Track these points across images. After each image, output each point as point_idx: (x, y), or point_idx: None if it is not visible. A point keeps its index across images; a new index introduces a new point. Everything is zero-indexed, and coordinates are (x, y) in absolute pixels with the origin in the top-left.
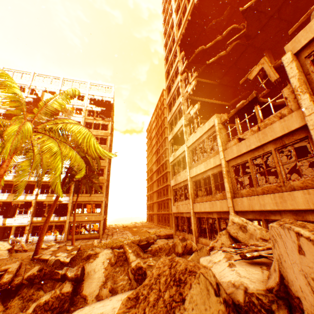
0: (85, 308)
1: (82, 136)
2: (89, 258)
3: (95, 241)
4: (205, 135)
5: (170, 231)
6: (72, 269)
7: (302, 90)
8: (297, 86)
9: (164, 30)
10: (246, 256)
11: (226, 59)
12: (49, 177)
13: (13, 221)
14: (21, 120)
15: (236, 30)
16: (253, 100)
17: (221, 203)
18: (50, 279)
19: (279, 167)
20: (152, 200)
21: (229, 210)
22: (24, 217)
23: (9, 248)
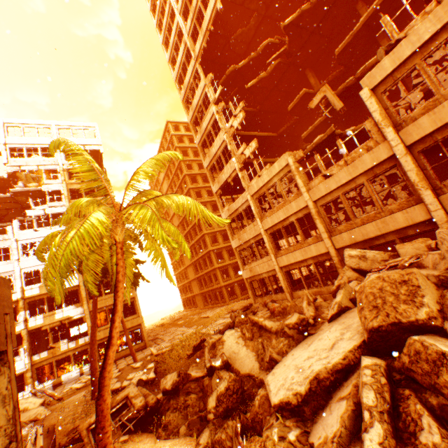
0: (274, 371)
1: (194, 207)
2: (214, 346)
3: (153, 349)
4: (276, 178)
5: (243, 302)
6: (216, 358)
7: (385, 123)
8: (380, 120)
9: (163, 37)
10: (405, 266)
11: (267, 81)
12: (161, 265)
13: None
14: (102, 204)
15: (272, 45)
16: (332, 134)
17: (317, 247)
18: (189, 382)
19: (375, 195)
20: (188, 278)
21: (329, 250)
22: (16, 361)
23: (41, 402)
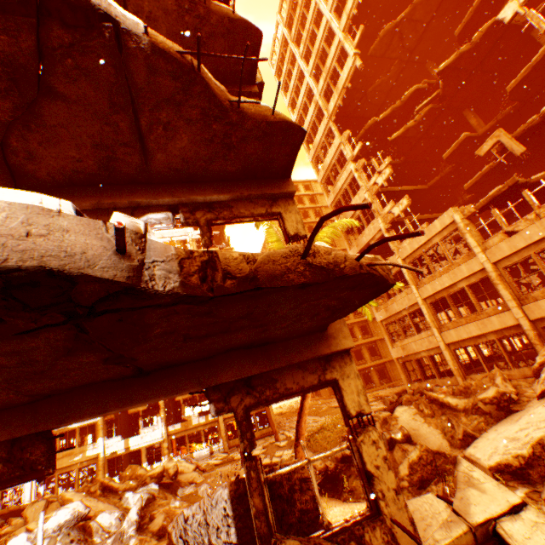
0: (474, 445)
1: None
2: (386, 421)
3: (288, 434)
4: (437, 237)
5: (391, 389)
6: (395, 431)
7: None
8: None
9: (289, 100)
10: None
11: (415, 129)
12: None
13: (140, 440)
14: None
15: (419, 91)
16: (514, 184)
17: (500, 318)
18: None
19: None
20: None
21: (519, 322)
22: (154, 430)
23: (194, 467)
